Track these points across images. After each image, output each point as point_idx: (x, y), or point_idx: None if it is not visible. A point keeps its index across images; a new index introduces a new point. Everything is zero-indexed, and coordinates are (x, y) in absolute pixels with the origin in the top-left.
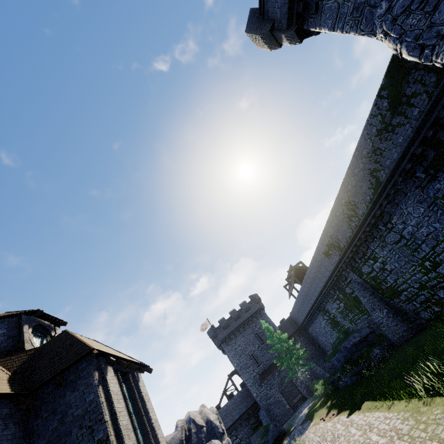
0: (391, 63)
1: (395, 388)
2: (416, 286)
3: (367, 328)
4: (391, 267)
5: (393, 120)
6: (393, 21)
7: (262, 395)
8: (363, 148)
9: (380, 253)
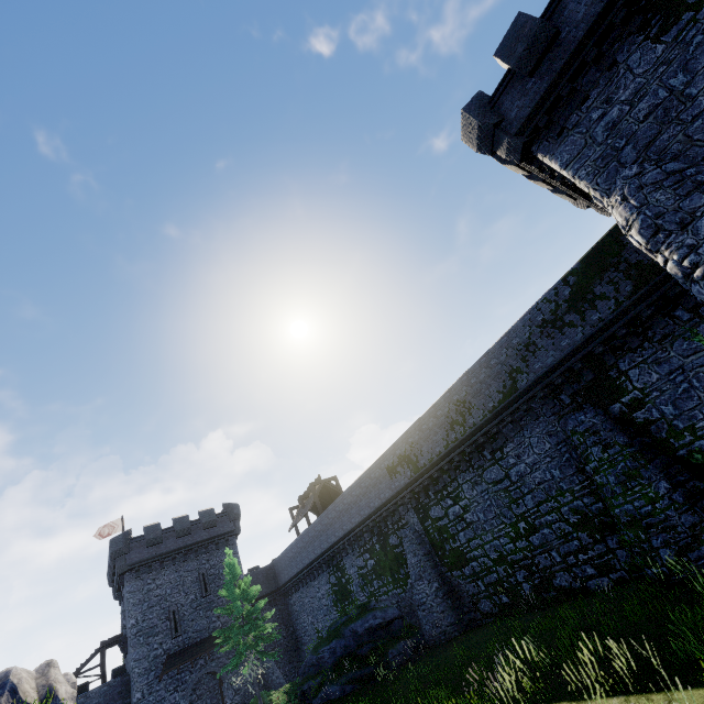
0: (594, 249)
1: (433, 698)
2: (493, 557)
3: (397, 608)
4: (473, 518)
5: (566, 315)
6: (640, 187)
7: (153, 699)
8: (516, 336)
9: (468, 492)
